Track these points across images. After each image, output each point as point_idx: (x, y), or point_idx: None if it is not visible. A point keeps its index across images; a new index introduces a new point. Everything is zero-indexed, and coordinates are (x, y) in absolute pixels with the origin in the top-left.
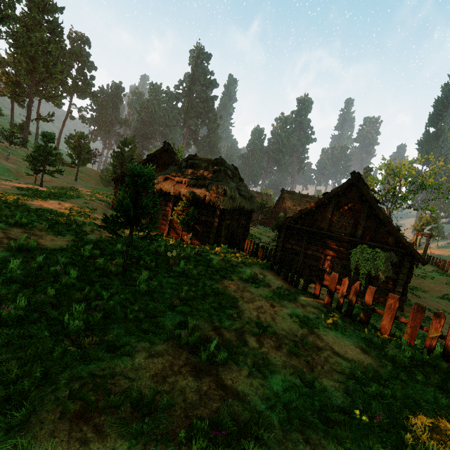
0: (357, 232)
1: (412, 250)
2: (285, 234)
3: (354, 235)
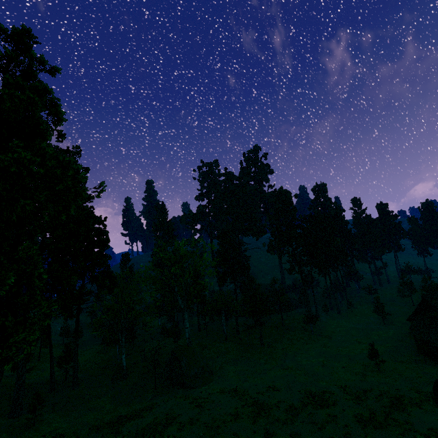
0: None
1: None
2: None
3: None
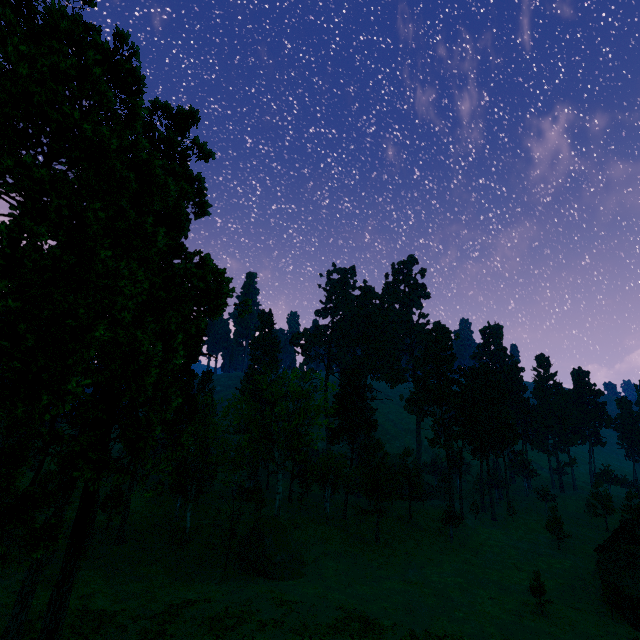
0: None
1: None
2: None
3: None
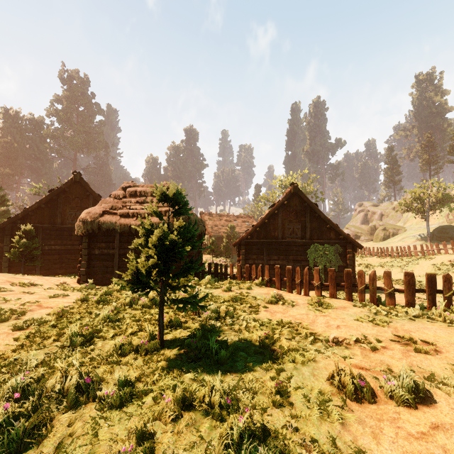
0: (306, 234)
1: (351, 239)
2: (245, 251)
3: (304, 237)
